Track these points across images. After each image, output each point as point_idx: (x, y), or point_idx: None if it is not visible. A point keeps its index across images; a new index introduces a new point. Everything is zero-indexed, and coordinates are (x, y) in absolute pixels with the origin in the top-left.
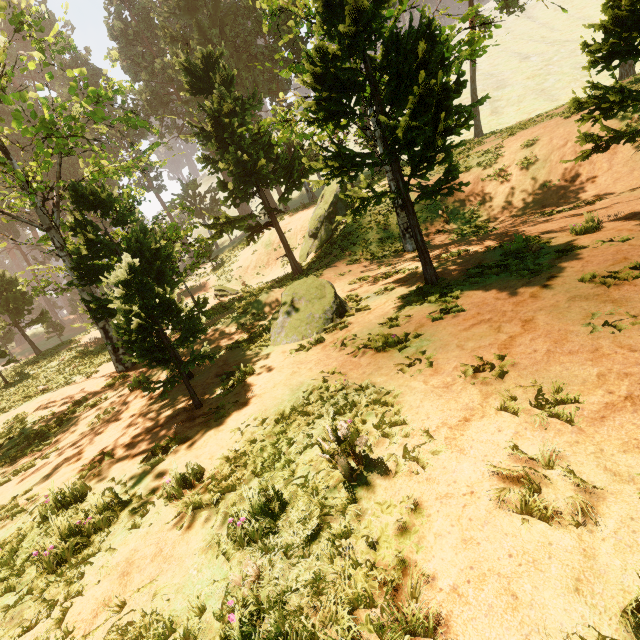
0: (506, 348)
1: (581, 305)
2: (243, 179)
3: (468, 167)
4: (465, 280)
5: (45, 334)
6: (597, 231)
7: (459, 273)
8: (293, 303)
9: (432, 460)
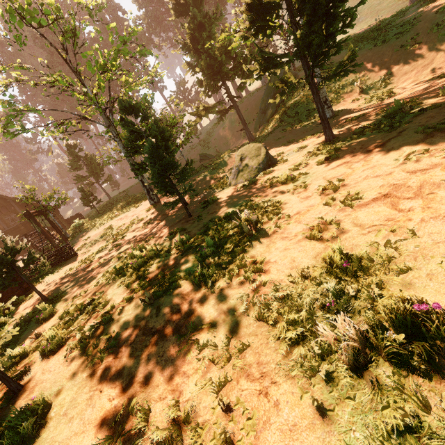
0: (347, 177)
1: (403, 148)
2: (212, 77)
3: (386, 40)
4: (350, 137)
5: (110, 189)
6: None
7: (349, 133)
8: (241, 160)
9: (286, 226)
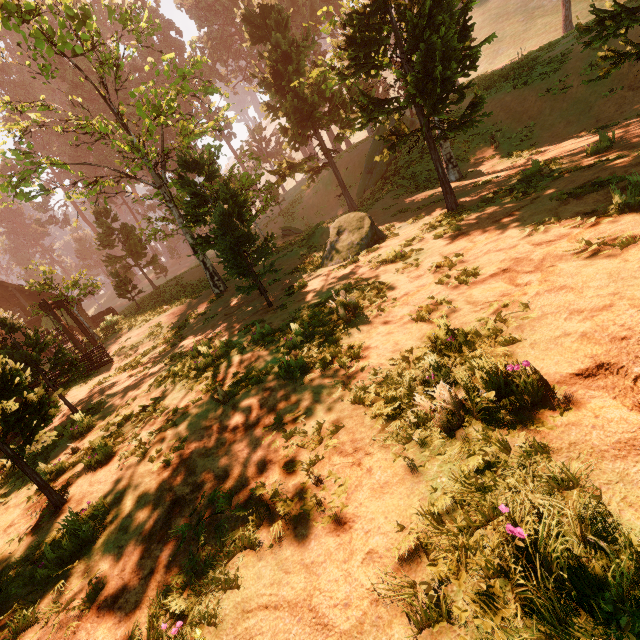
0: (466, 252)
1: (534, 218)
2: (300, 124)
3: (529, 81)
4: (477, 205)
5: (153, 276)
6: (608, 150)
7: (477, 200)
8: (338, 234)
9: (391, 310)
